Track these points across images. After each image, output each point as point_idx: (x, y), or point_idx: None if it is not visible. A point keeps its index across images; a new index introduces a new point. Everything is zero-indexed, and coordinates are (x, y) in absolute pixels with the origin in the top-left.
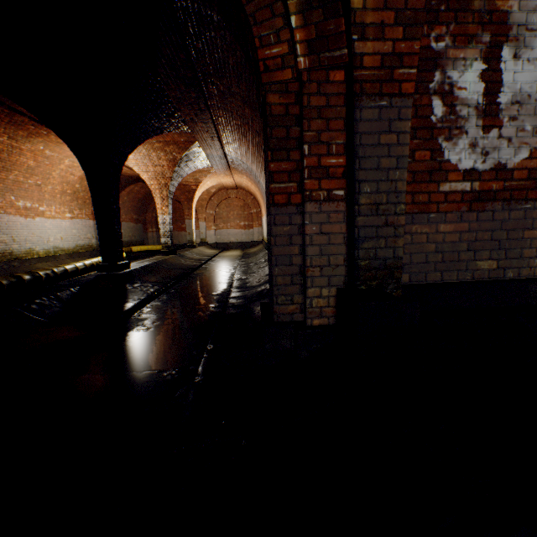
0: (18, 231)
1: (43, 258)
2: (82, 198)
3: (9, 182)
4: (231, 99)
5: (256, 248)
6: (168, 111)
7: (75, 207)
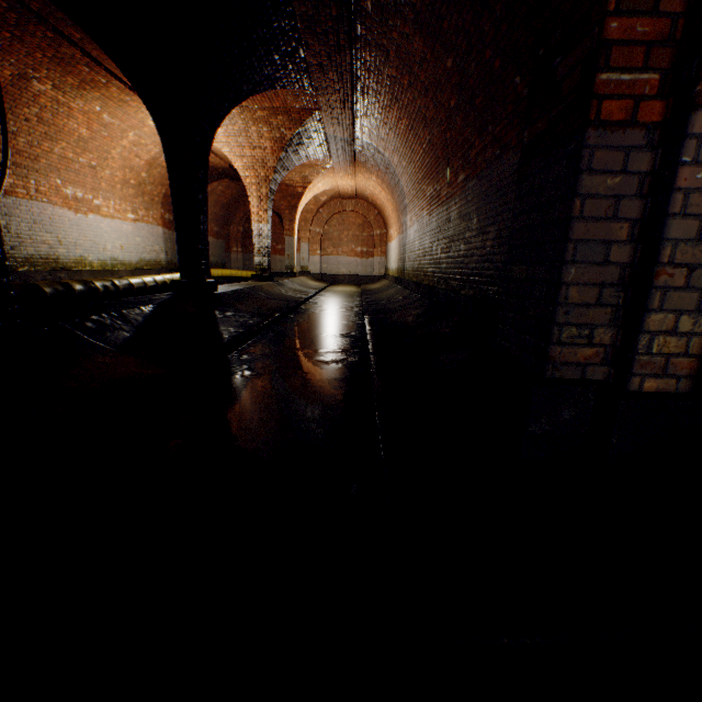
0: (66, 230)
1: (97, 271)
2: (149, 194)
3: (54, 158)
4: (394, 21)
5: (378, 284)
6: (287, 46)
7: (140, 206)
